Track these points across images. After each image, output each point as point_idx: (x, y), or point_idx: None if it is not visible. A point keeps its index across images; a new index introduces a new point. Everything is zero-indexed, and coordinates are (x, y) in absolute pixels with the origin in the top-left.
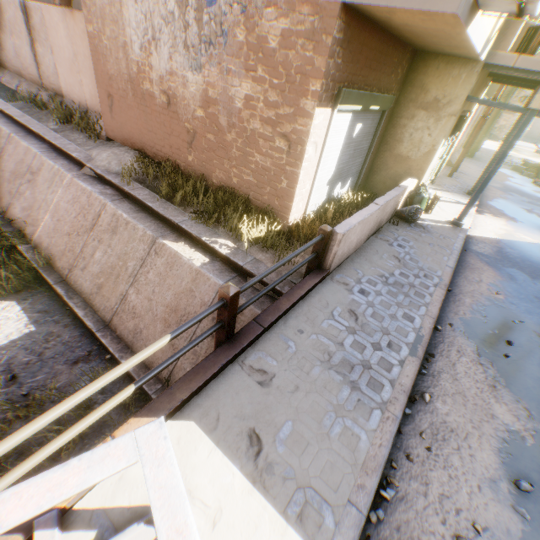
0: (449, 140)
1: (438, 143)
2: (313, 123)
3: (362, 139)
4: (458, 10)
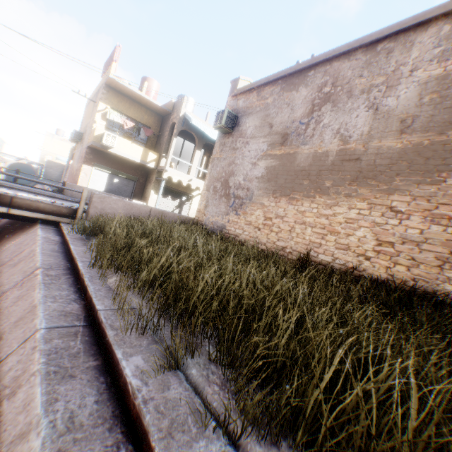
0: (177, 200)
1: (151, 191)
2: (83, 167)
3: (123, 186)
4: (92, 144)
